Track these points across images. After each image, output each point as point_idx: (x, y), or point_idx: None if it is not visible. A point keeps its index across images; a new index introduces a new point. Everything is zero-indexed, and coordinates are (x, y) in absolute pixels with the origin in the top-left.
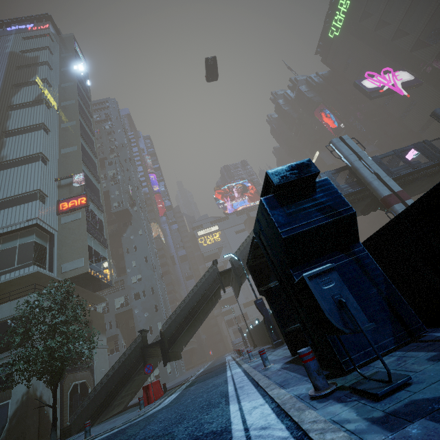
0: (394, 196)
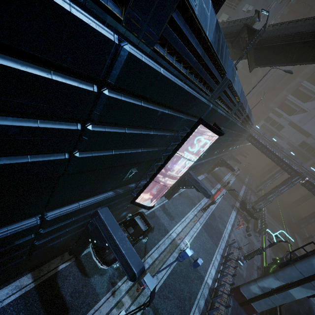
0: None
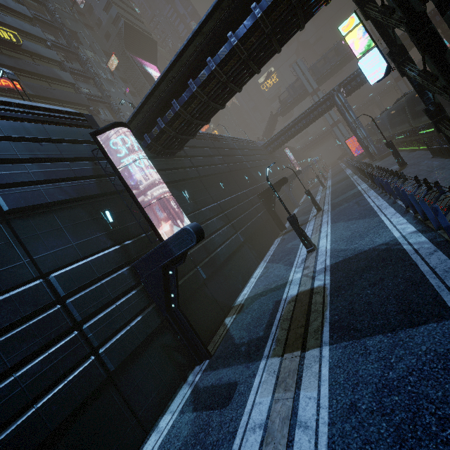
0: (313, 92)
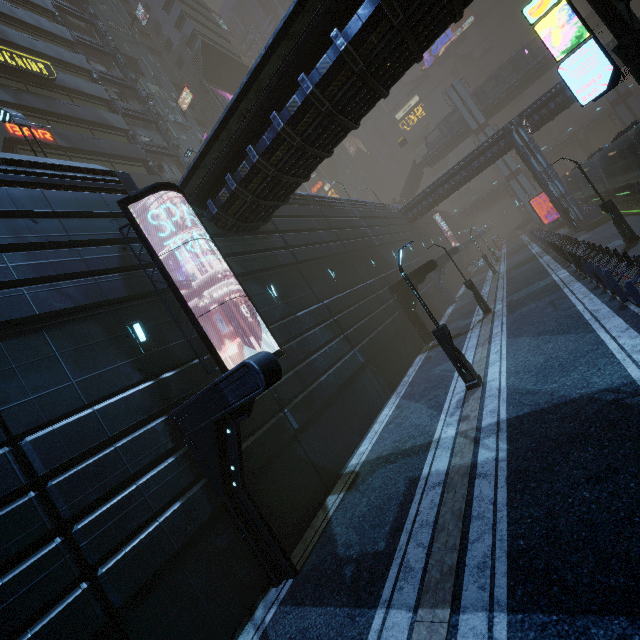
0: (479, 128)
